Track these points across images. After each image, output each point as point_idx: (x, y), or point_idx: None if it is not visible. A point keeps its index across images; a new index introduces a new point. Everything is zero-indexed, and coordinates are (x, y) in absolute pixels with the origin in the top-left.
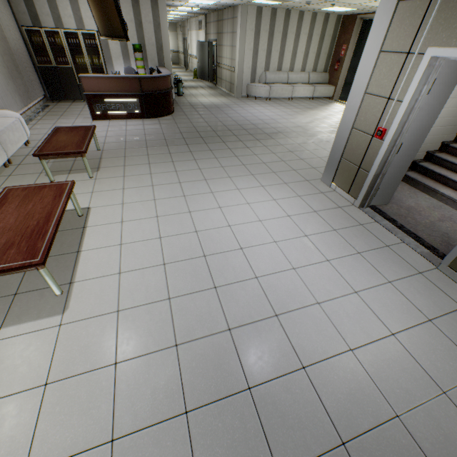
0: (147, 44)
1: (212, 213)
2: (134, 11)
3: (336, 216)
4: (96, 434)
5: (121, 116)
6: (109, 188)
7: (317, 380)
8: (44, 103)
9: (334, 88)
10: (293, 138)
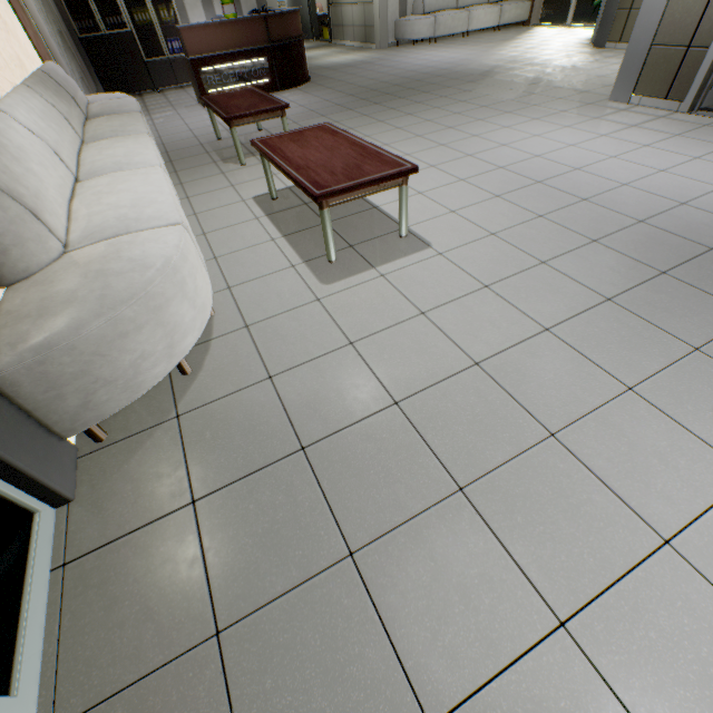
0: None
1: (500, 151)
2: None
3: (666, 125)
4: (585, 300)
5: None
6: None
7: None
8: None
9: (530, 3)
10: (520, 72)
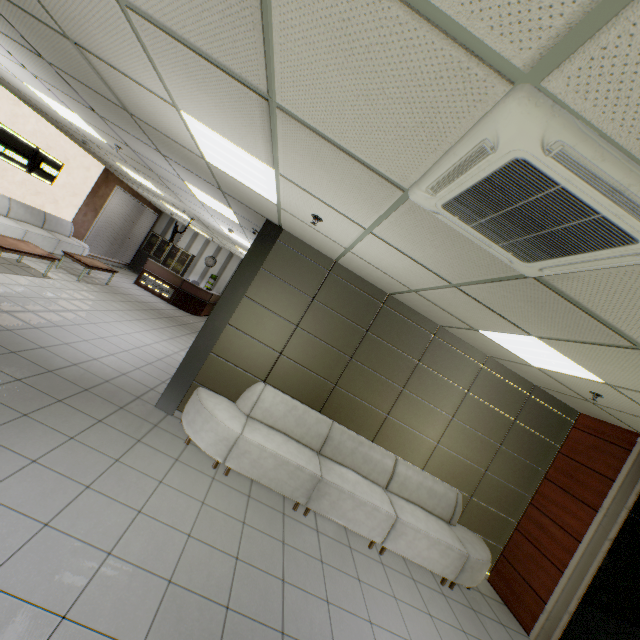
0: (222, 279)
1: (110, 318)
2: (226, 260)
3: (176, 363)
4: None
5: (155, 292)
6: (79, 286)
7: (34, 330)
8: (124, 267)
9: None
10: None
